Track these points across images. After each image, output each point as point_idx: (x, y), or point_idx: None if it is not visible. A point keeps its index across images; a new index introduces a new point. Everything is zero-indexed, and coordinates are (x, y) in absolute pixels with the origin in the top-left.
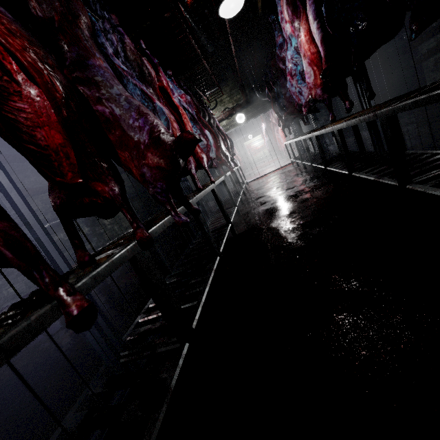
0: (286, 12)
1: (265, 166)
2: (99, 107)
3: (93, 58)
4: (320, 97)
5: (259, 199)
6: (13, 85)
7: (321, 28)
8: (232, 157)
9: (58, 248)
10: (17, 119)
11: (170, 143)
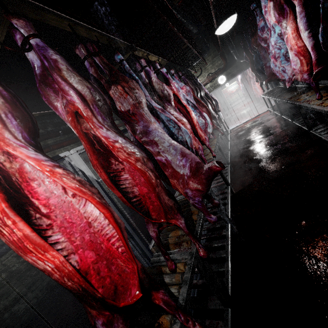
0: (273, 15)
1: (242, 110)
2: (158, 157)
3: (151, 124)
4: (306, 81)
5: (245, 153)
6: (120, 165)
7: (312, 37)
8: (218, 115)
9: (145, 245)
10: (125, 186)
11: (203, 172)
